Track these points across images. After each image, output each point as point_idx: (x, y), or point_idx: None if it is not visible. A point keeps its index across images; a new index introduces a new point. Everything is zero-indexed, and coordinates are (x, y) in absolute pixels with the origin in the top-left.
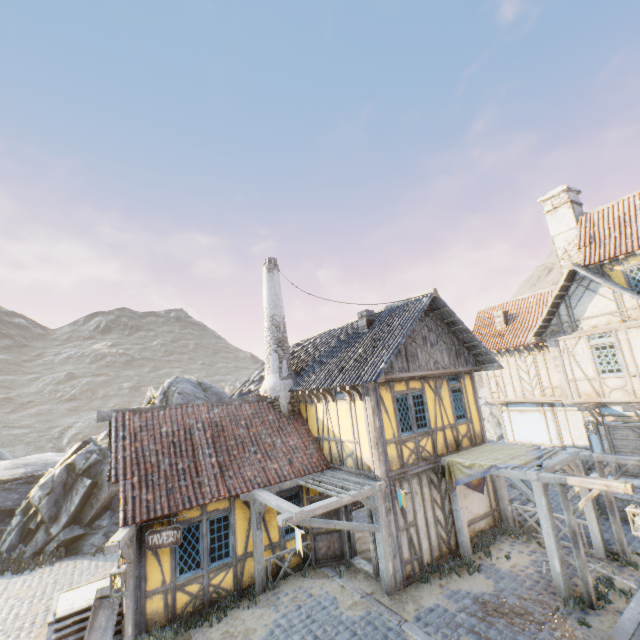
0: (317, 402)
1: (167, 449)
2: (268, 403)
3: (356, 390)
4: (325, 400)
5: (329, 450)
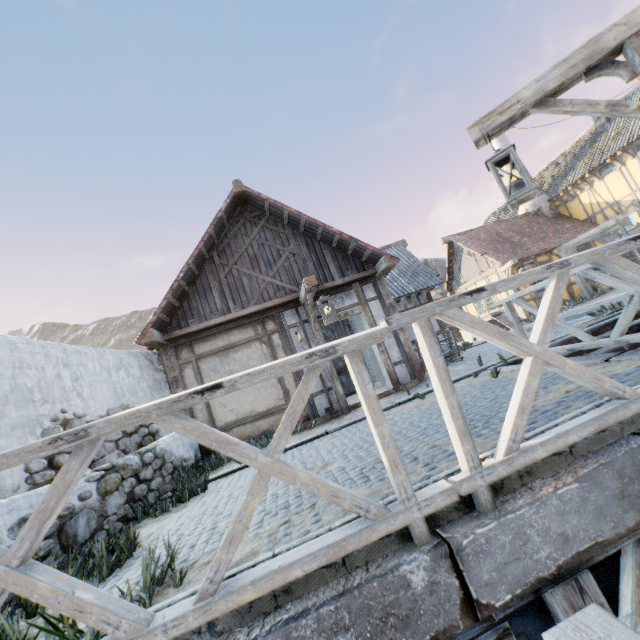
0: (580, 193)
1: (493, 242)
2: (532, 216)
3: (626, 153)
4: (589, 186)
5: (604, 218)
